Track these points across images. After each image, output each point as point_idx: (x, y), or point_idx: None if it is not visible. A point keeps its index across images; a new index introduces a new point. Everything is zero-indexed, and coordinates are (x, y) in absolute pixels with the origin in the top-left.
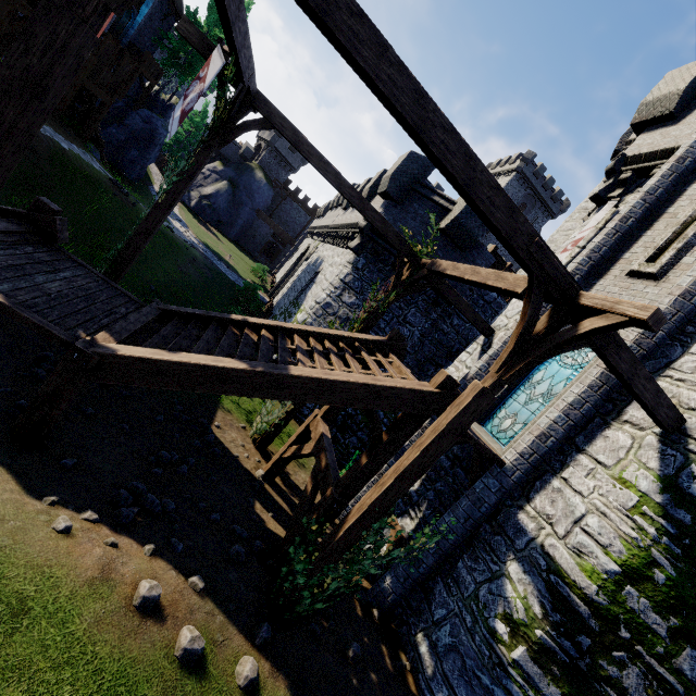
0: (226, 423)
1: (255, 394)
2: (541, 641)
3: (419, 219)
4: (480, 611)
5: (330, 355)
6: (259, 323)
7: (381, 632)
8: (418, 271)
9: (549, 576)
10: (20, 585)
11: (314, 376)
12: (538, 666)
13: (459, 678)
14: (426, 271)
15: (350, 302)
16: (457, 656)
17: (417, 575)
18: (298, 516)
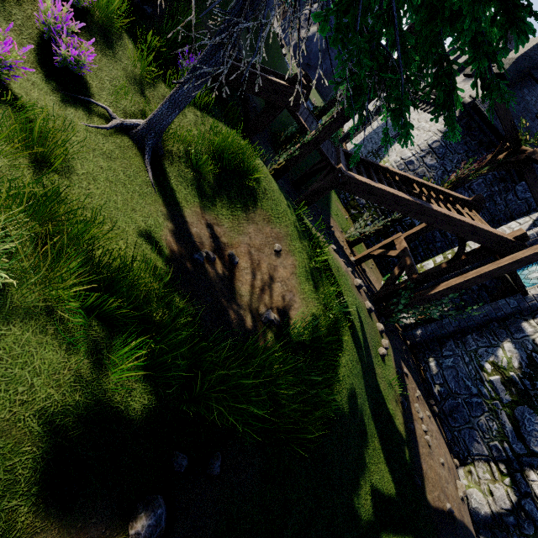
0: (335, 226)
1: (409, 214)
2: (511, 377)
3: (523, 104)
4: (476, 357)
5: (438, 202)
6: (395, 172)
7: (410, 350)
8: (513, 154)
9: (532, 353)
10: (335, 262)
11: (445, 213)
12: (504, 386)
13: (452, 378)
14: (524, 157)
15: (430, 164)
16: (454, 370)
17: (438, 334)
18: (388, 283)
